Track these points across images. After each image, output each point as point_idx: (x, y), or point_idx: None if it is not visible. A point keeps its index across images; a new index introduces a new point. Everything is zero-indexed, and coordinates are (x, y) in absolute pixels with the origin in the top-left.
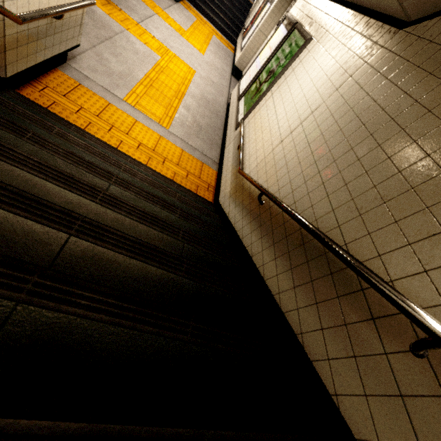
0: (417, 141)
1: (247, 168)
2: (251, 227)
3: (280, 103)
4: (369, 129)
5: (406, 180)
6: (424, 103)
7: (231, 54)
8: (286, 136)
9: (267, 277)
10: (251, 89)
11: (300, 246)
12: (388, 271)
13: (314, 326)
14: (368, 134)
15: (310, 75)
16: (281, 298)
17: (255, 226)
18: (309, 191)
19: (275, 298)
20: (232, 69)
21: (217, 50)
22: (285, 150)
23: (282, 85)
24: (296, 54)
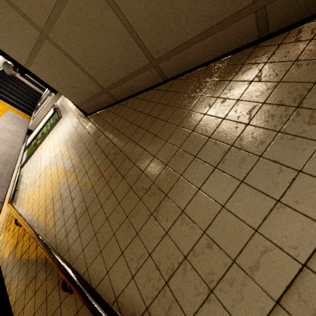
0: (85, 166)
1: (18, 200)
2: (10, 249)
3: (44, 152)
4: (73, 163)
5: (80, 186)
6: (88, 148)
7: (27, 121)
8: (42, 172)
9: (11, 291)
10: (32, 143)
11: (35, 250)
12: (68, 243)
13: (31, 315)
14: (72, 165)
15: (58, 135)
16: (16, 306)
17: (13, 247)
18: (46, 206)
19: (12, 308)
20: (27, 131)
21: (12, 119)
22: (40, 181)
23: (47, 141)
24: (54, 124)
